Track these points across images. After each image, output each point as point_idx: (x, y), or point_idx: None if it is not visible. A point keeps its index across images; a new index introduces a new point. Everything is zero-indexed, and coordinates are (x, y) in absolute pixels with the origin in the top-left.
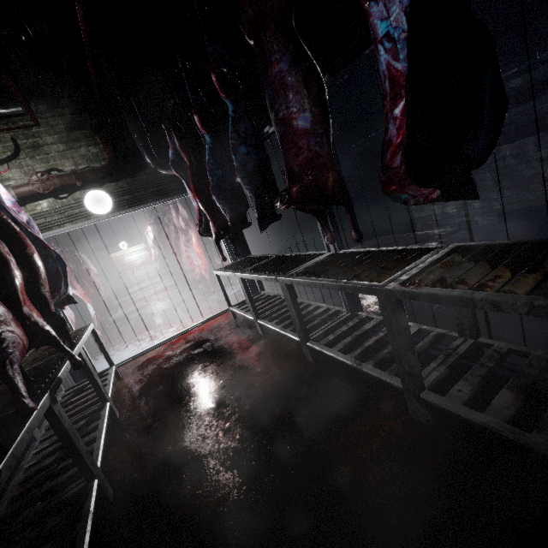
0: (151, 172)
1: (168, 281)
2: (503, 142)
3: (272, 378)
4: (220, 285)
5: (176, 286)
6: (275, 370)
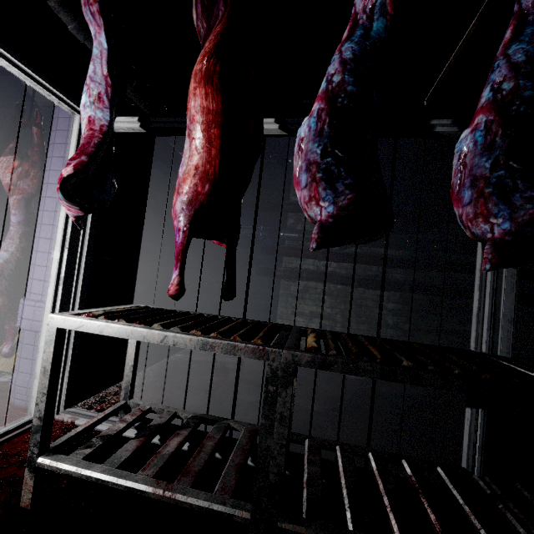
0: None
1: None
2: (375, 287)
3: None
4: (51, 369)
5: None
6: None
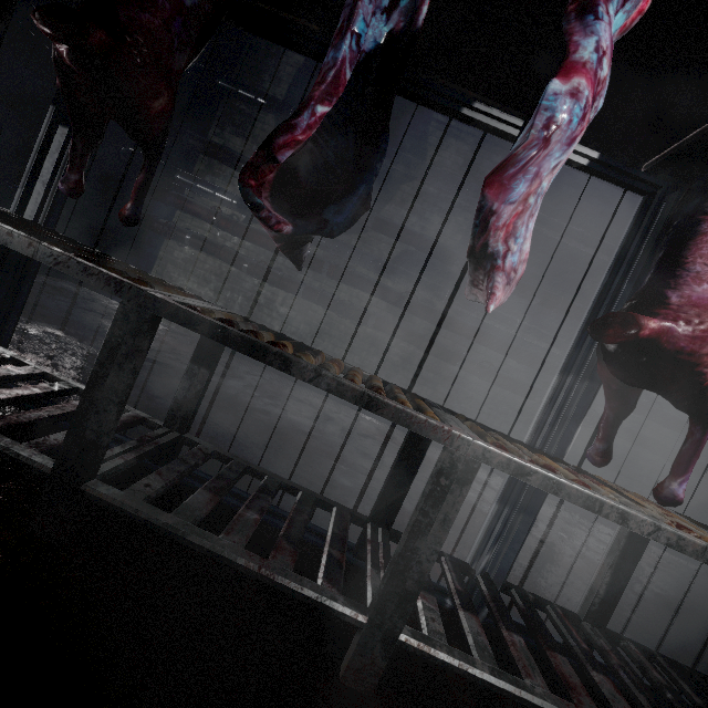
0: None
1: None
2: (268, 279)
3: None
4: None
5: None
6: None
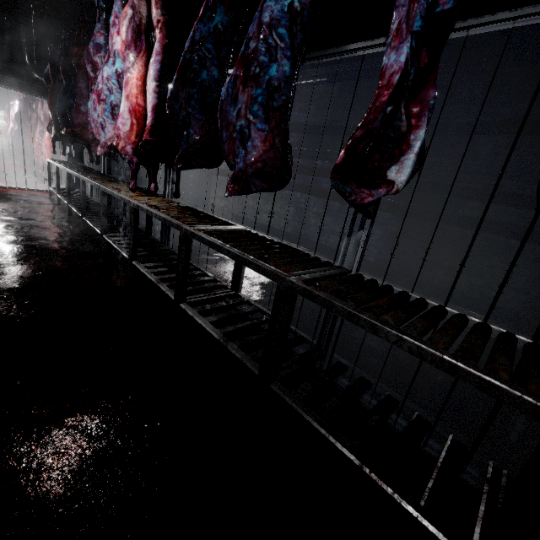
0: (27, 70)
1: (17, 161)
2: None
3: (43, 212)
4: (48, 169)
5: (23, 167)
6: (47, 212)
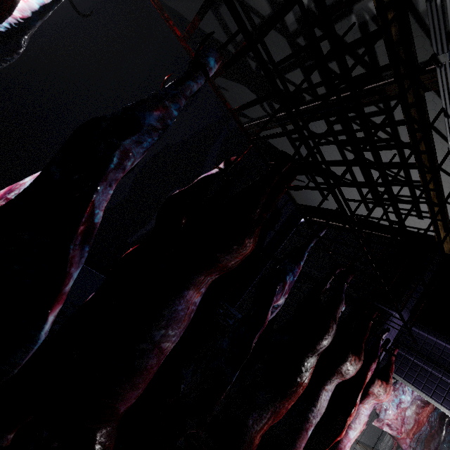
0: None
1: None
2: None
3: None
4: None
5: None
6: None
